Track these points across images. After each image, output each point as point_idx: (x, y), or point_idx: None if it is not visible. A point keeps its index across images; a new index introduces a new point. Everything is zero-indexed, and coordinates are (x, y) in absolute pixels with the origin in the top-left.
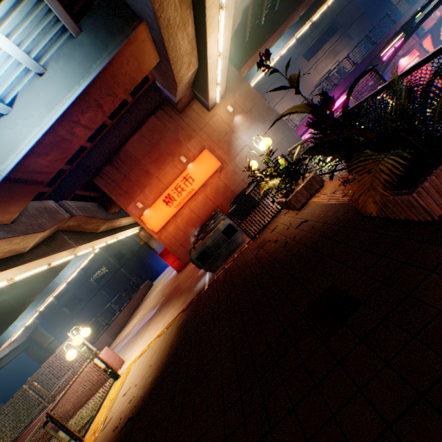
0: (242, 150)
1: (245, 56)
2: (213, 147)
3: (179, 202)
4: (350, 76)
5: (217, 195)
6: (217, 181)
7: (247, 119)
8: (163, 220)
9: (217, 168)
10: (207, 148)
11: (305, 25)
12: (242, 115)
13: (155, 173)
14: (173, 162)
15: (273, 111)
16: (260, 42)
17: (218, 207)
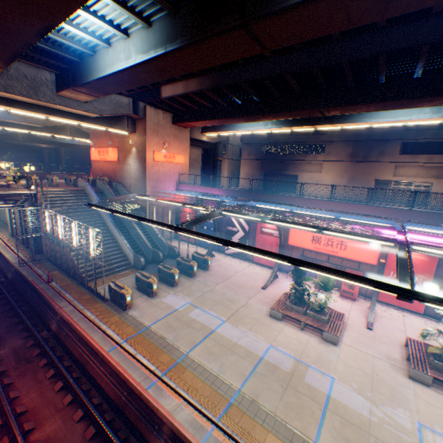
0: (128, 165)
1: (192, 118)
2: (122, 151)
3: (102, 158)
4: (236, 192)
5: (113, 171)
6: (116, 166)
7: (137, 154)
8: (95, 158)
9: (117, 161)
10: (118, 149)
11: (300, 127)
12: (137, 150)
13: (103, 137)
14: (109, 140)
15: (146, 163)
16: (203, 117)
17: (111, 176)
